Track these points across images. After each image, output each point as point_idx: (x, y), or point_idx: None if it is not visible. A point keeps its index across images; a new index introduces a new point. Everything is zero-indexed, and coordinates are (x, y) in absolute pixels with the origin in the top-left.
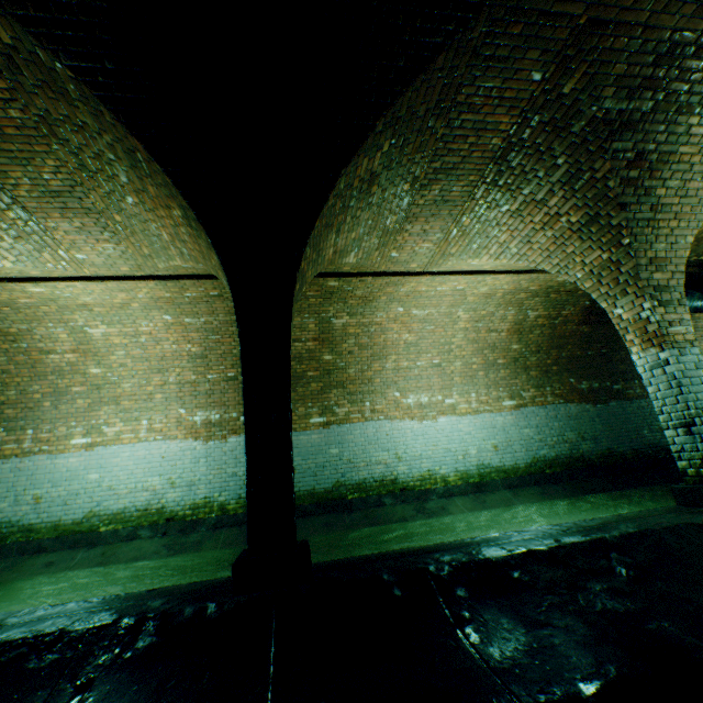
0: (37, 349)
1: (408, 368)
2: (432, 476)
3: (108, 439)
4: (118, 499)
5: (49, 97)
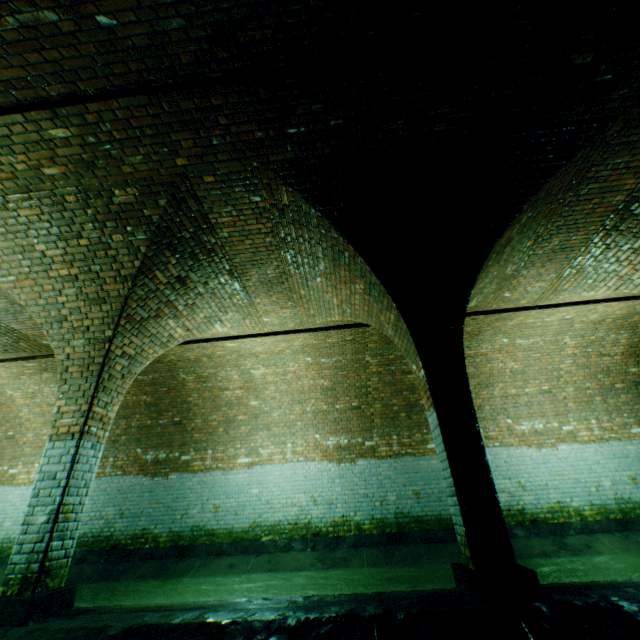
0: (217, 387)
1: (516, 395)
2: (563, 508)
3: (263, 459)
4: (273, 512)
5: (295, 227)
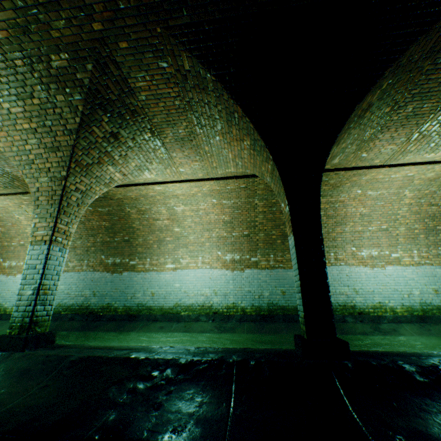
0: (152, 218)
1: (361, 231)
2: (382, 306)
3: (183, 266)
4: (188, 298)
5: (196, 92)
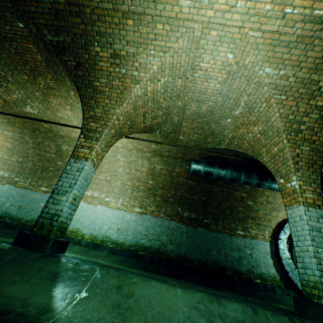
0: None
1: (94, 178)
2: (78, 232)
3: None
4: None
5: None
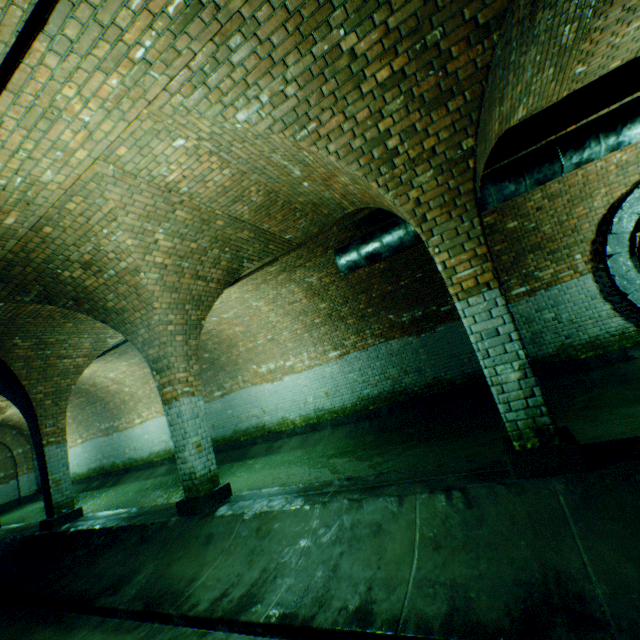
0: (105, 386)
1: (254, 347)
2: (285, 421)
3: (146, 419)
4: (156, 446)
5: None
